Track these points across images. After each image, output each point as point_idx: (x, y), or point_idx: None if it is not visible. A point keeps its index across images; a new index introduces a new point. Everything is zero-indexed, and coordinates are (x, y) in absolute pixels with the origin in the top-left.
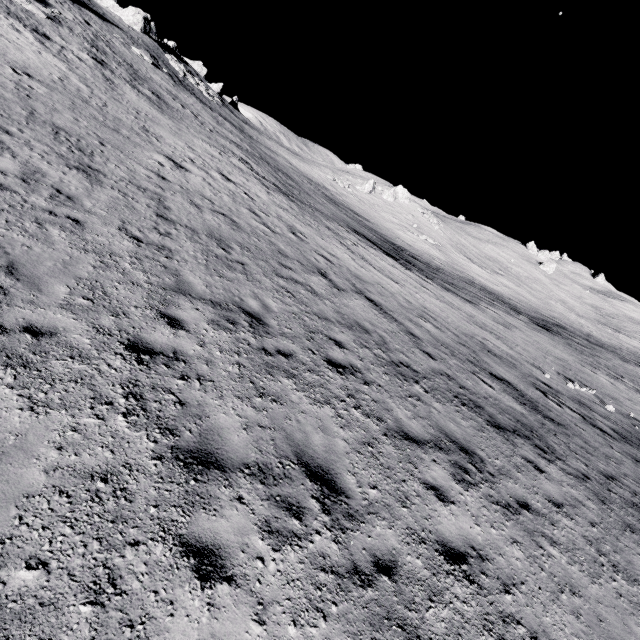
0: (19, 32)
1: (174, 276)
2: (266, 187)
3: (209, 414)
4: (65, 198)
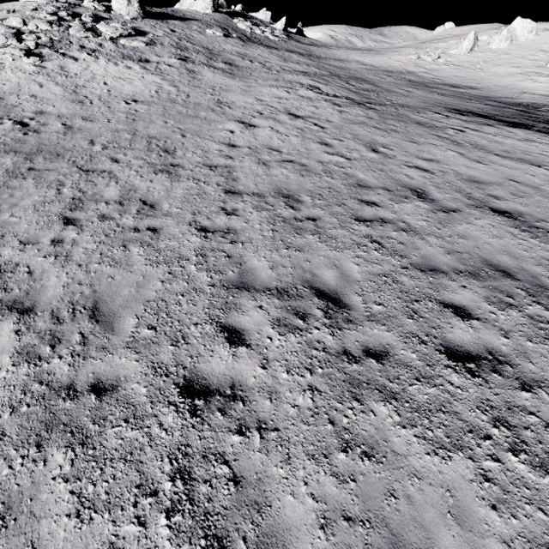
0: (130, 69)
1: (237, 266)
2: (337, 106)
3: (271, 499)
4: (148, 208)
